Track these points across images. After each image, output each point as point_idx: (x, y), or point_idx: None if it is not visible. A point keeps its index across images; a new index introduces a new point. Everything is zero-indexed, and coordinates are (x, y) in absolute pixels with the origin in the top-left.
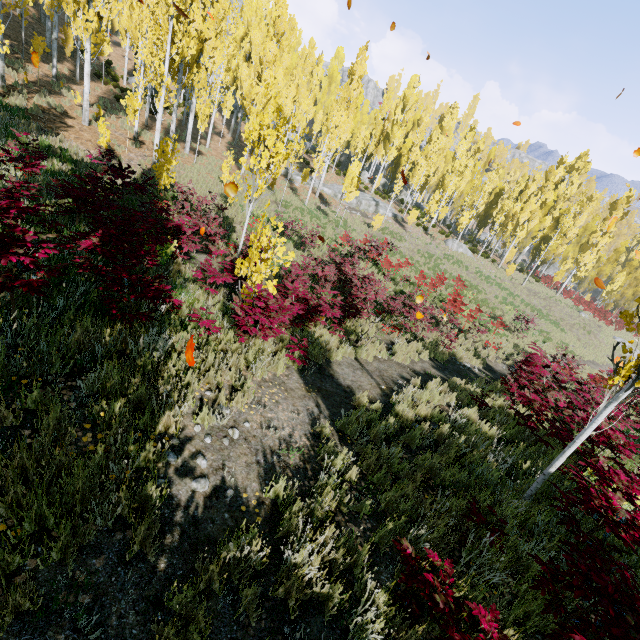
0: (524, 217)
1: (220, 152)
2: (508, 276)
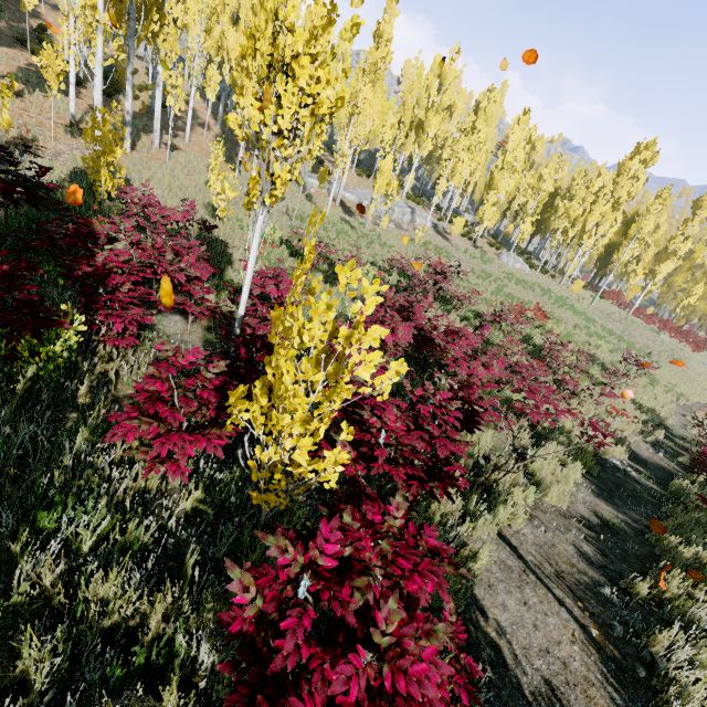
0: (592, 221)
1: (205, 148)
2: (574, 295)
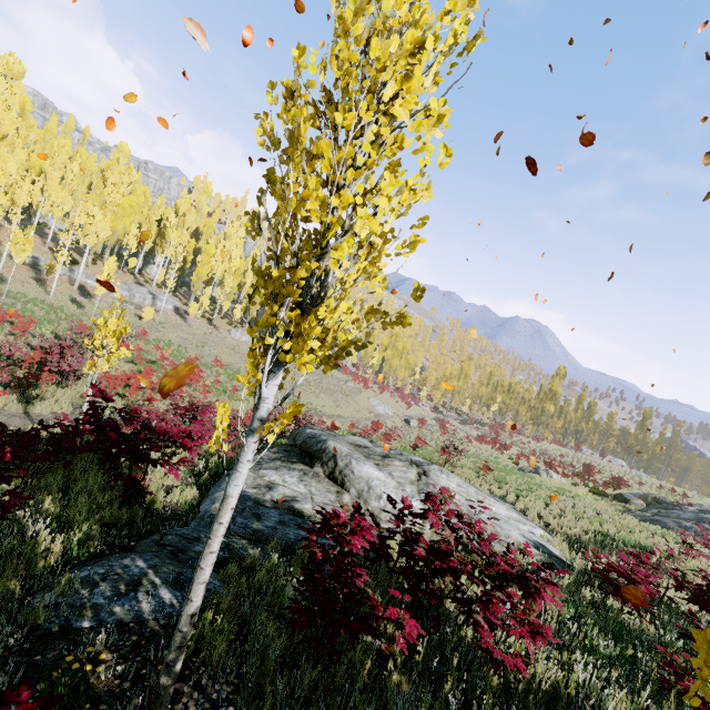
0: None
1: None
2: None
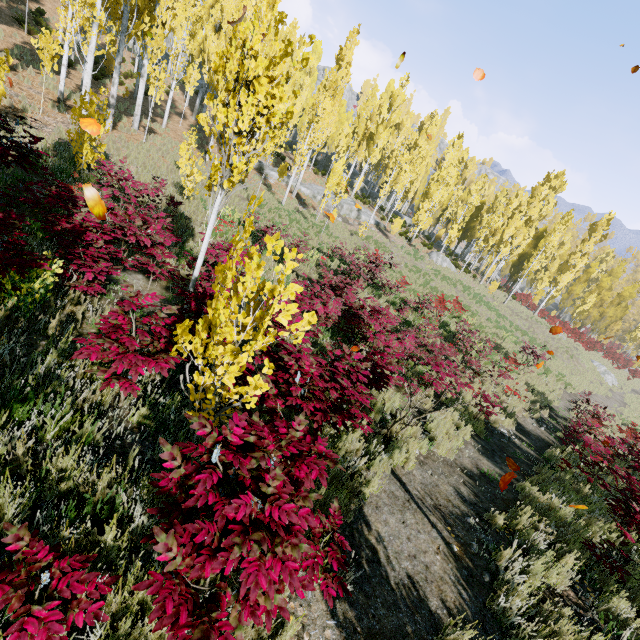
0: (509, 233)
1: (180, 134)
2: (490, 294)
